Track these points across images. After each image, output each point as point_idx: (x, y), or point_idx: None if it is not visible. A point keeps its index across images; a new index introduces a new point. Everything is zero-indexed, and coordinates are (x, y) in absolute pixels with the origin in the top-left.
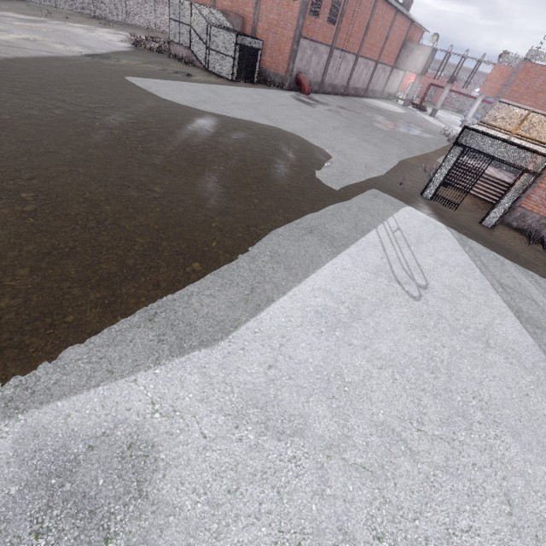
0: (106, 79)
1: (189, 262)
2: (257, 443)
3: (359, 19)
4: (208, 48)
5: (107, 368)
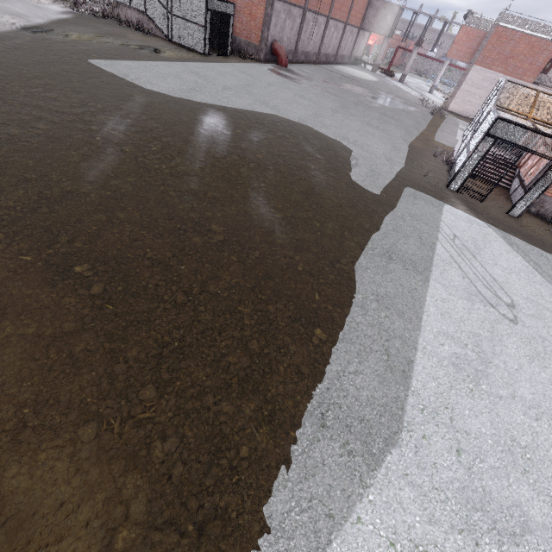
0: (69, 66)
1: (310, 329)
2: None
3: None
4: (170, 13)
5: (324, 511)
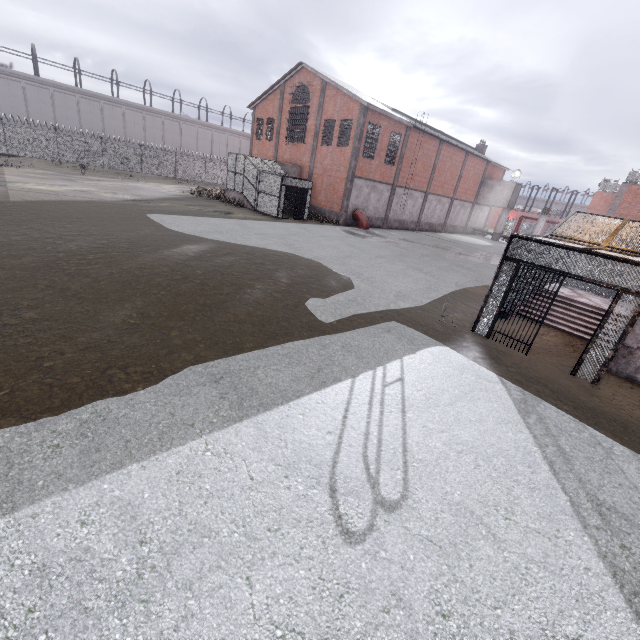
0: (121, 215)
1: None
2: None
3: (423, 160)
4: (257, 191)
5: None
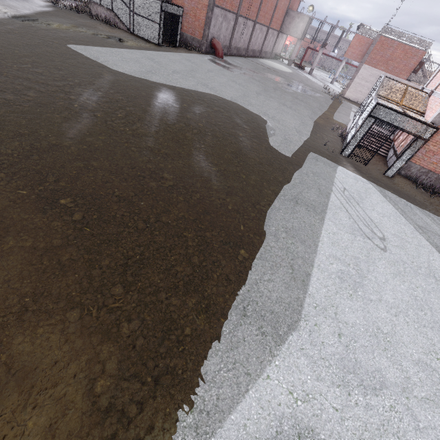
0: (52, 49)
1: (236, 250)
2: (366, 402)
3: None
4: (132, 12)
5: (244, 371)
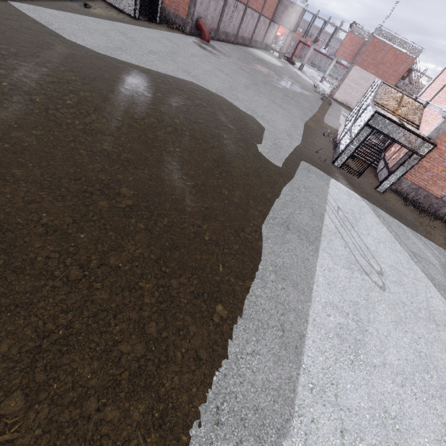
0: None
1: (212, 306)
2: None
3: None
4: None
5: None
